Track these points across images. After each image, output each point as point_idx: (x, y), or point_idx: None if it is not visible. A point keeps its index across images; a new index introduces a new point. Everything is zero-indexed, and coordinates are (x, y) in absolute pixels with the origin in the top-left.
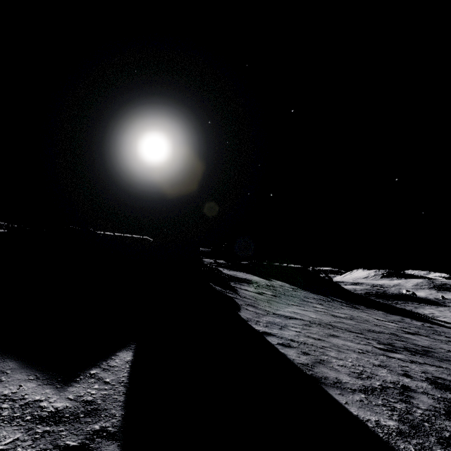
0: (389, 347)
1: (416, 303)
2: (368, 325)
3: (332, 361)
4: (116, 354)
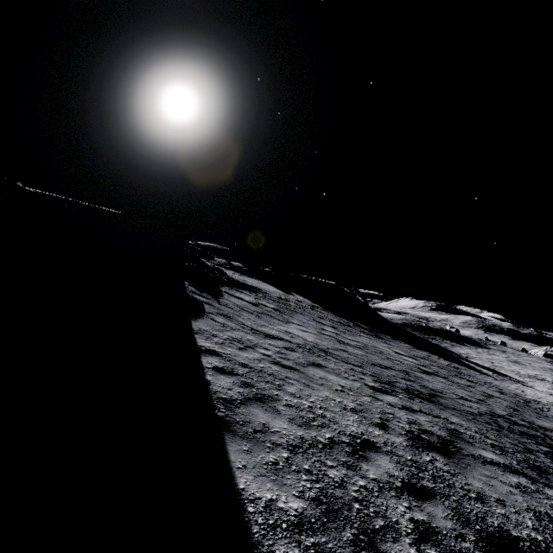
0: (386, 386)
1: (456, 341)
2: (377, 358)
3: (283, 398)
4: None
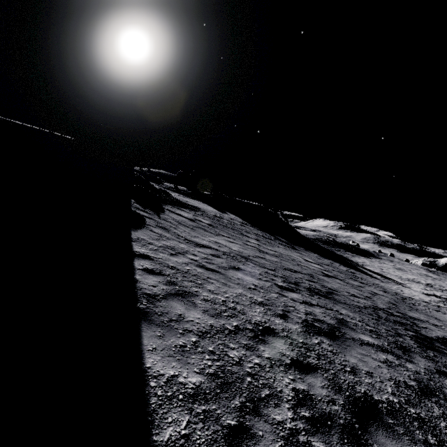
0: (292, 285)
1: (355, 252)
2: (289, 264)
3: (202, 294)
4: None
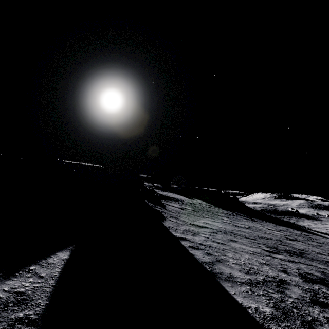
0: (274, 249)
1: (298, 217)
2: (260, 233)
3: (229, 260)
4: (56, 253)
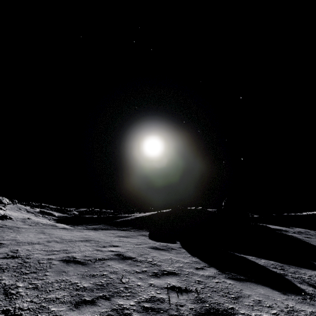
0: None
1: None
2: None
3: None
4: None
